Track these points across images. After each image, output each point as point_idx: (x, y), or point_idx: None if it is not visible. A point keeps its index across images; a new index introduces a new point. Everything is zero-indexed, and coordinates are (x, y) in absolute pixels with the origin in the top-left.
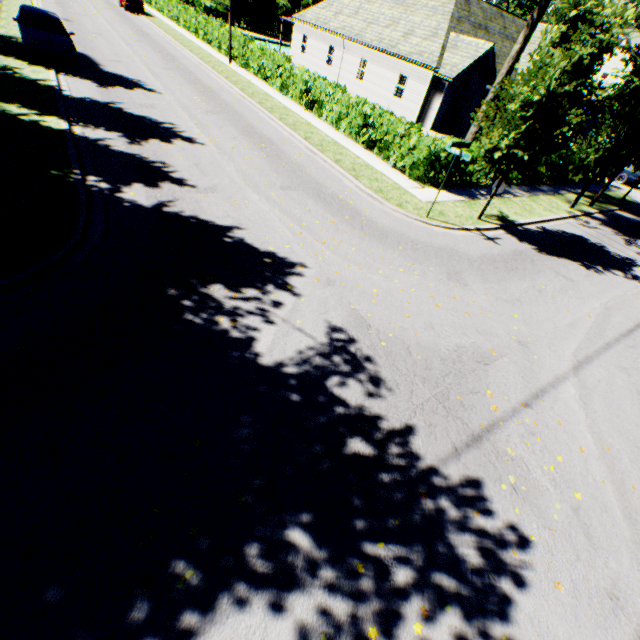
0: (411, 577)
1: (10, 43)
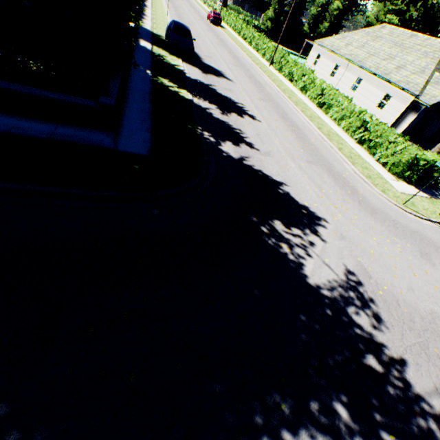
0: None
1: (159, 39)
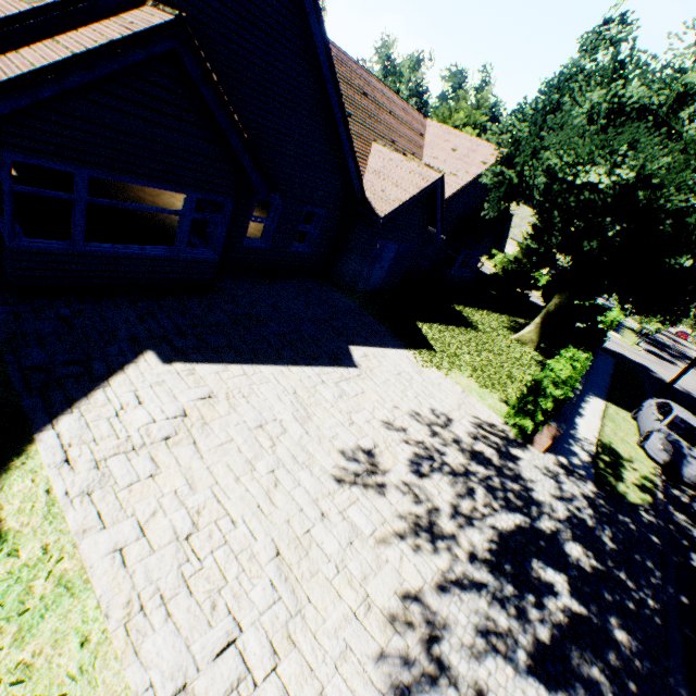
0: None
1: None
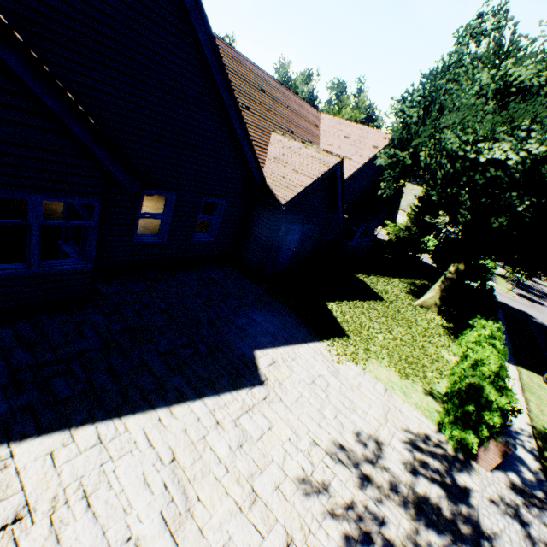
0: None
1: None
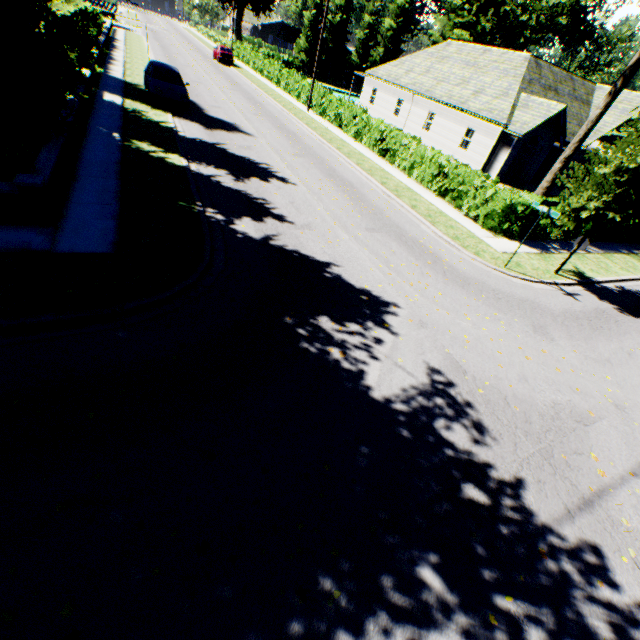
0: (543, 639)
1: (135, 90)
